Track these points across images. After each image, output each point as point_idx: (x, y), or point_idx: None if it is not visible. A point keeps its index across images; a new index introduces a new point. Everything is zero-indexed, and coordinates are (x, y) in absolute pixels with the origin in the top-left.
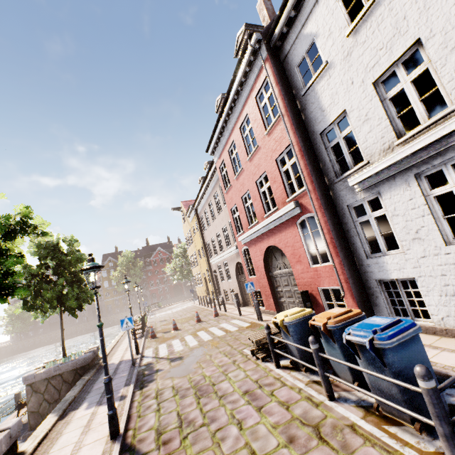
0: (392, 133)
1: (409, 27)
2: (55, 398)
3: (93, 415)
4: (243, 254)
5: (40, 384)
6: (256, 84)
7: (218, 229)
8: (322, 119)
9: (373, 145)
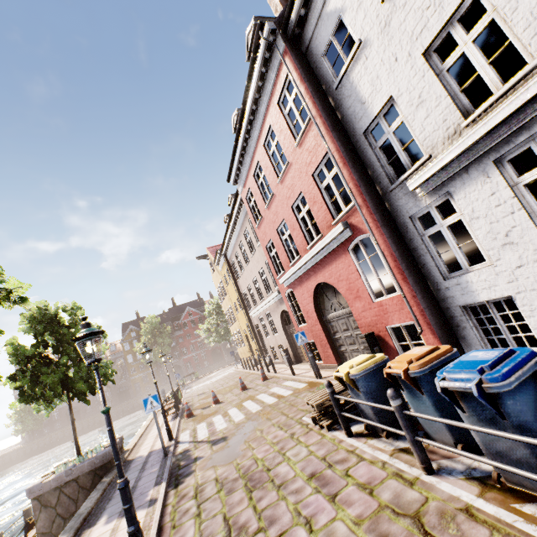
0: (457, 112)
1: None
2: (70, 511)
3: (114, 532)
4: (288, 300)
5: (50, 495)
6: (276, 86)
7: (254, 274)
8: (363, 113)
9: (434, 133)
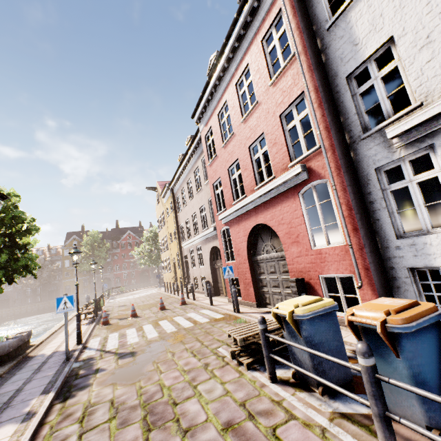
0: None
1: None
2: None
3: None
4: (222, 236)
5: None
6: (265, 22)
7: (195, 210)
8: (352, 55)
9: (433, 78)
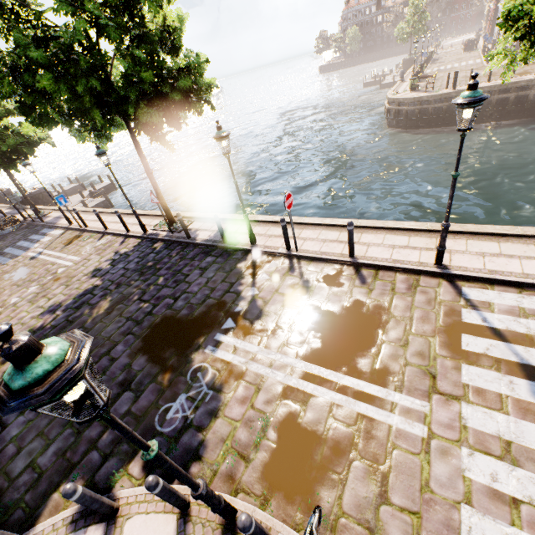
0: None
1: None
2: None
3: None
4: (490, 13)
5: None
6: None
7: None
8: None
9: None
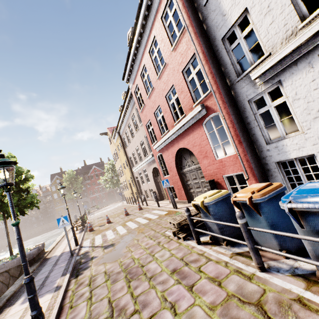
0: (296, 17)
1: None
2: (3, 291)
3: (26, 311)
4: (158, 160)
5: None
6: (161, 4)
7: (137, 144)
8: (223, 23)
9: (275, 35)
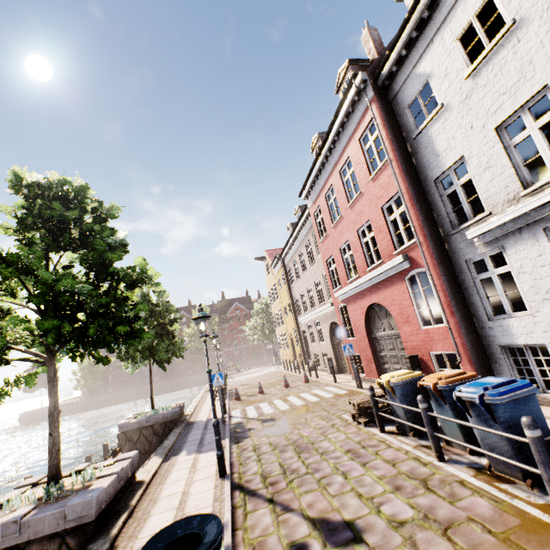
0: (518, 183)
1: (536, 72)
2: (146, 449)
3: (196, 460)
4: (340, 313)
5: (133, 433)
6: (360, 125)
7: (309, 283)
8: (436, 164)
9: (496, 195)
